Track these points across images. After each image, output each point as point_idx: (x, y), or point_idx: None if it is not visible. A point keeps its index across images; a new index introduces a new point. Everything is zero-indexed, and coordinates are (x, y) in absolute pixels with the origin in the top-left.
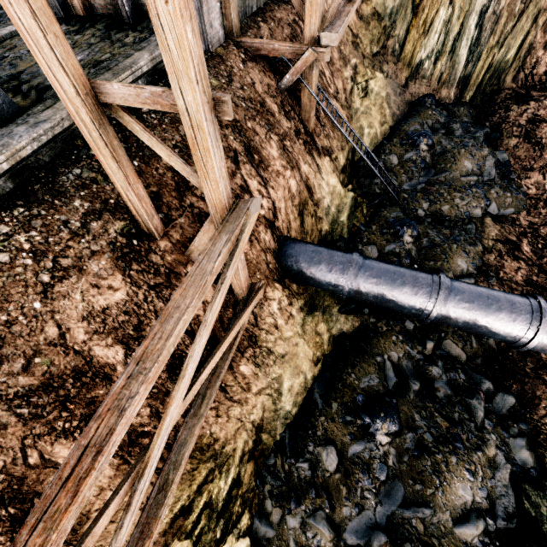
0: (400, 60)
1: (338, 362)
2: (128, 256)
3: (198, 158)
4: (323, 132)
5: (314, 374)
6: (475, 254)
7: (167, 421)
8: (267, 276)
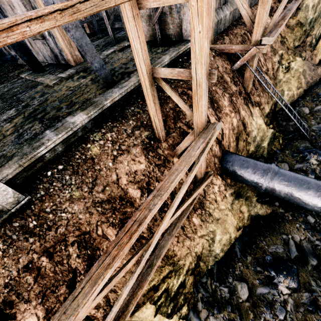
0: (315, 49)
1: (254, 232)
2: (148, 148)
3: (195, 100)
4: (256, 93)
5: (236, 236)
6: None
7: (162, 227)
8: (214, 171)
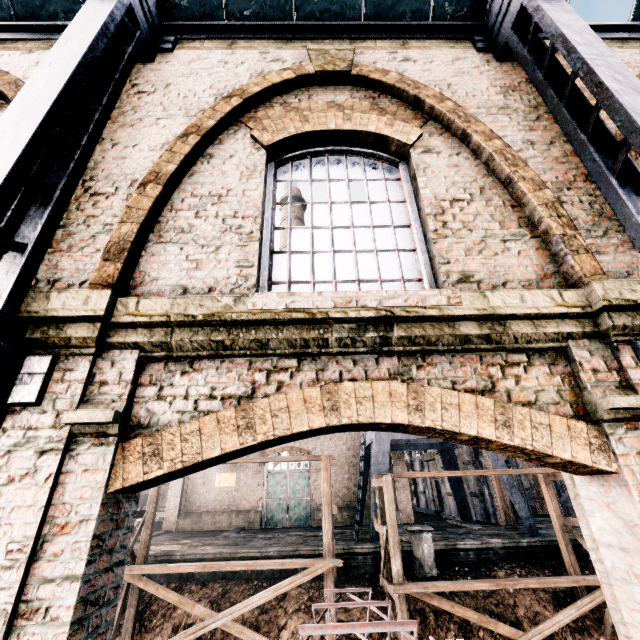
0: None
1: None
2: (561, 602)
3: None
4: None
5: None
6: None
7: (540, 627)
8: None
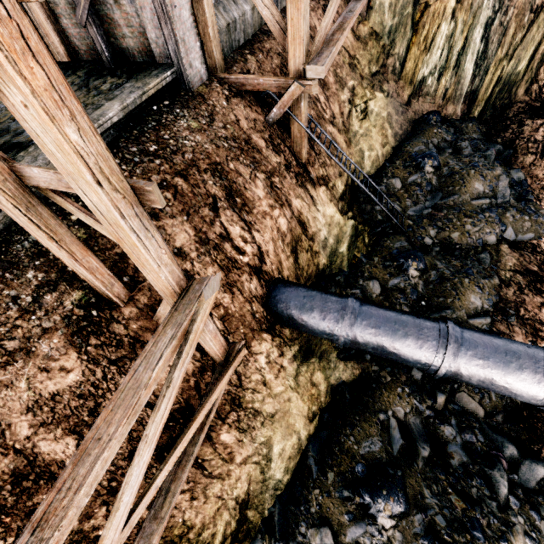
0: (401, 78)
1: (336, 420)
2: (86, 330)
3: (128, 250)
4: (318, 160)
5: (309, 433)
6: (491, 288)
7: None
8: (253, 328)
